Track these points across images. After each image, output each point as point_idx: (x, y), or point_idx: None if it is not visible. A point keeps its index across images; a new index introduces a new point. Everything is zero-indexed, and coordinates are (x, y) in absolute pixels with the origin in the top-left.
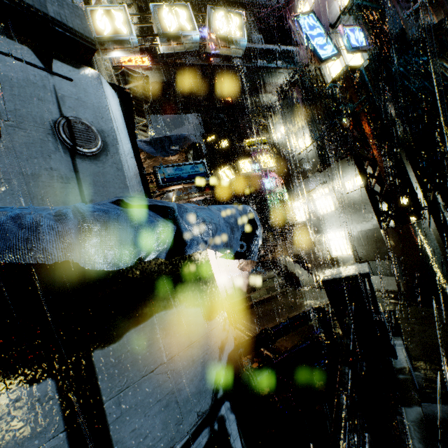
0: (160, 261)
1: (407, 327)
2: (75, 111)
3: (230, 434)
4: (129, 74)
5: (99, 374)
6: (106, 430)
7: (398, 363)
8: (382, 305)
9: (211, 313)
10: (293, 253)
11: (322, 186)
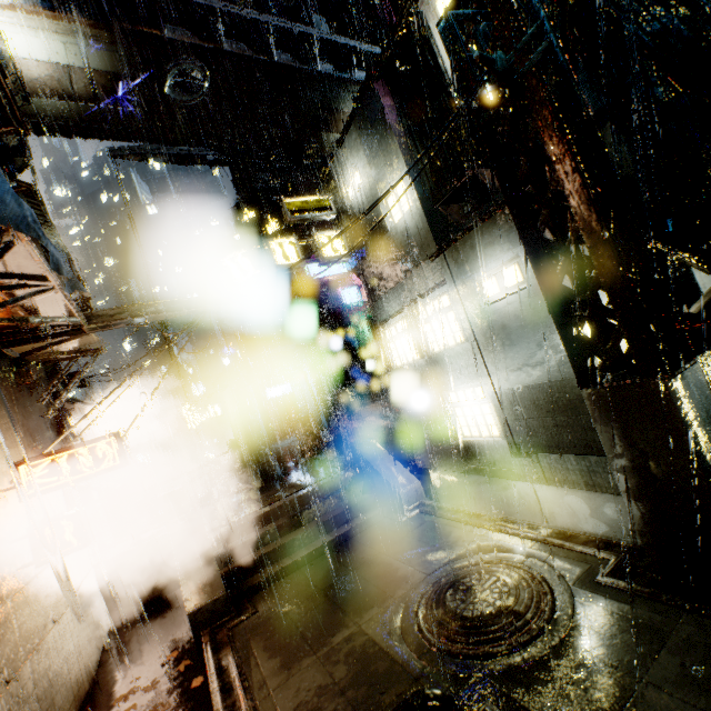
0: None
1: None
2: None
3: None
4: None
5: None
6: None
7: None
8: None
9: None
10: (389, 426)
11: (437, 291)
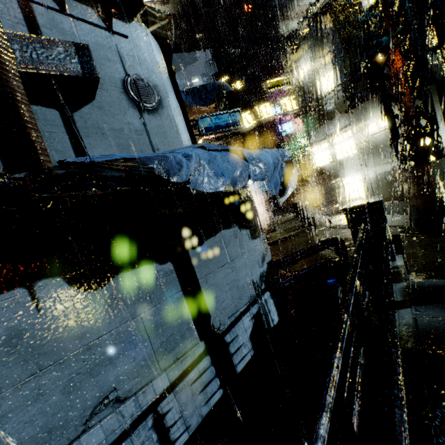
0: (220, 194)
1: (410, 252)
2: (134, 69)
3: (270, 310)
4: (151, 13)
5: (193, 263)
6: (202, 294)
7: (395, 264)
8: (390, 232)
9: (255, 235)
10: (310, 198)
11: (345, 129)
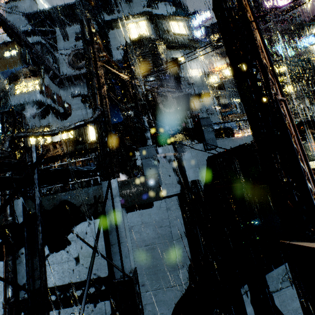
0: (223, 130)
1: None
2: (209, 107)
3: None
4: None
5: None
6: None
7: None
8: None
9: None
10: None
11: None
